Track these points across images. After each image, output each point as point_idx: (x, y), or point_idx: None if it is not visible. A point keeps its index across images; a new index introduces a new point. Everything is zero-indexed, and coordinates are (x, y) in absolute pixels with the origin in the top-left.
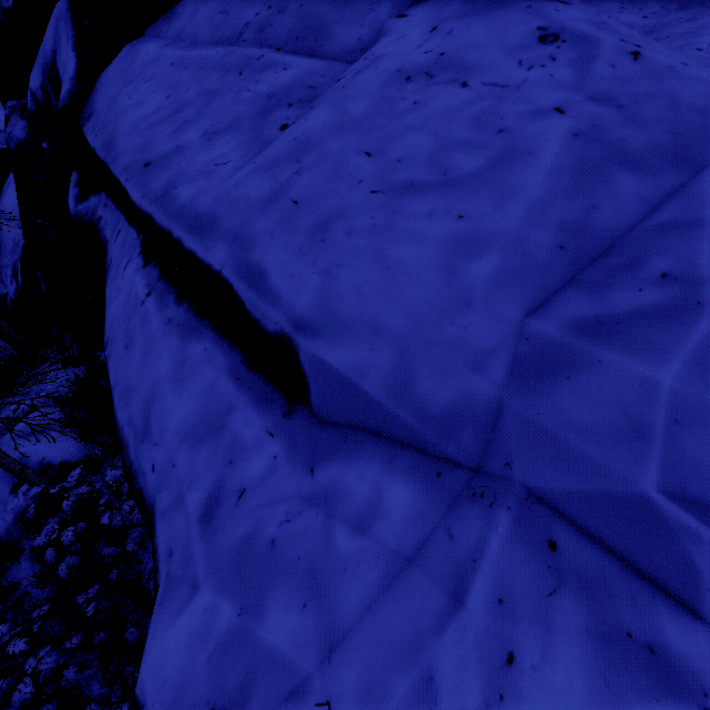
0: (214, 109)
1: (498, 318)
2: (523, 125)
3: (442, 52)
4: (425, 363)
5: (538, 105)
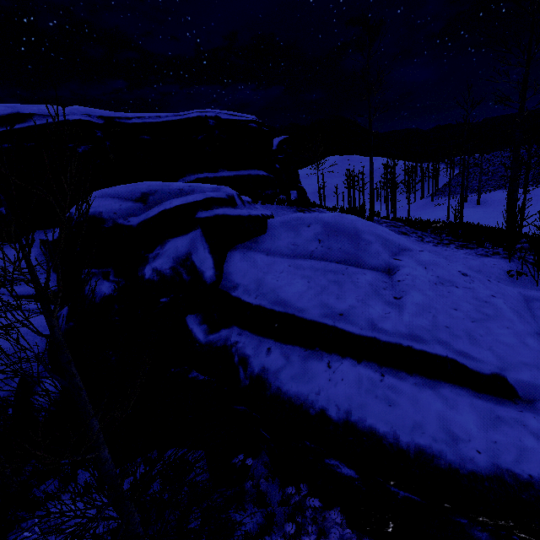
0: (348, 289)
1: None
2: (489, 300)
3: (437, 276)
4: None
5: (486, 294)
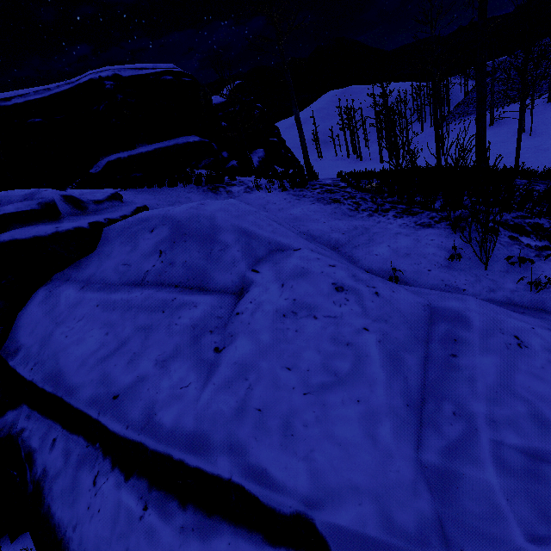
0: (155, 341)
1: (408, 459)
2: (355, 340)
3: (294, 299)
4: (391, 502)
5: (356, 327)
